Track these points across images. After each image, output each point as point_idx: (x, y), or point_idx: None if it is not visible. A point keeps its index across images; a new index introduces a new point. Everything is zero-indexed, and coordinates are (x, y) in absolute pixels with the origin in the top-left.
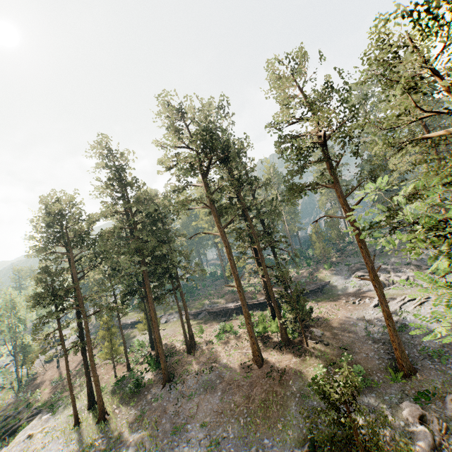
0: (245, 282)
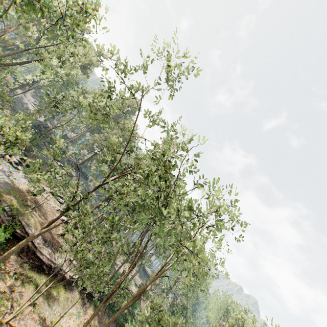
0: None
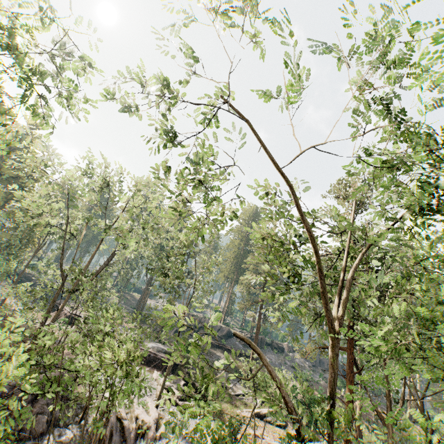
0: None
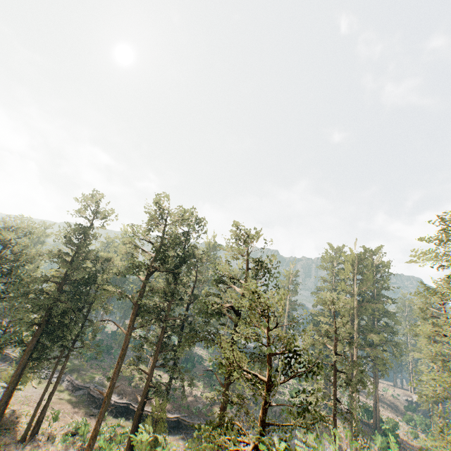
0: (154, 372)
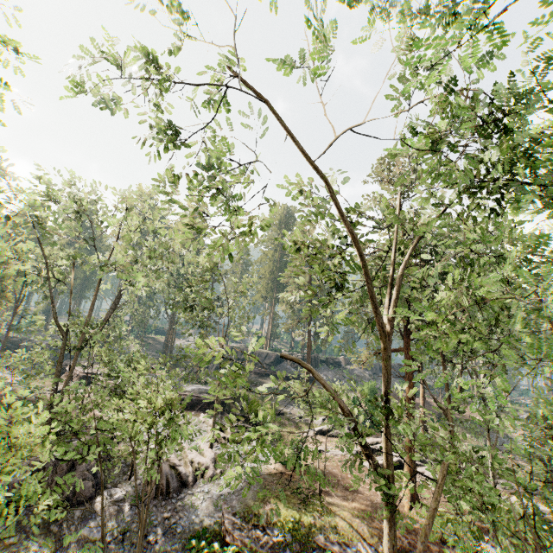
0: None
